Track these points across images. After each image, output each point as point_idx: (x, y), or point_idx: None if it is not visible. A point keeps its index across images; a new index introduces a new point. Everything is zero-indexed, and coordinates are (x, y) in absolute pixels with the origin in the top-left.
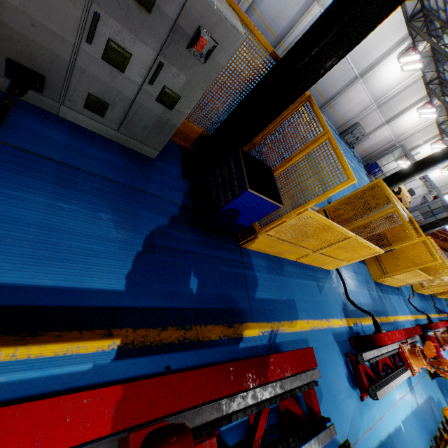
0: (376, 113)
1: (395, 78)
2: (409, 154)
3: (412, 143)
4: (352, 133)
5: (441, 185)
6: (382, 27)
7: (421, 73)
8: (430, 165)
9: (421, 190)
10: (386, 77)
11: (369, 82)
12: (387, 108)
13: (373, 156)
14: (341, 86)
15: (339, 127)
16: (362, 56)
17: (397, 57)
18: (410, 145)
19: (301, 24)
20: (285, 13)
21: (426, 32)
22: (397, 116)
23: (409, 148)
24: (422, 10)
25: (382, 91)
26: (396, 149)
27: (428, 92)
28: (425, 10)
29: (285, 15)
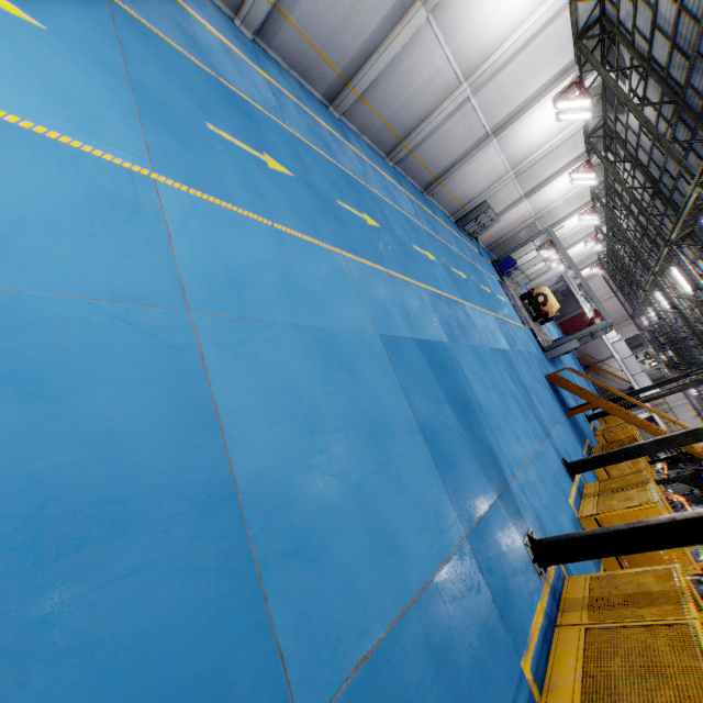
0: (513, 185)
1: (546, 132)
2: (560, 245)
3: (557, 217)
4: (476, 220)
5: (583, 258)
6: (536, 49)
7: (583, 123)
8: None
9: (558, 269)
10: (532, 131)
11: (506, 141)
12: (529, 176)
13: (503, 242)
14: (462, 151)
15: (456, 211)
16: (498, 100)
17: (553, 98)
18: (554, 219)
19: (390, 48)
20: (355, 23)
21: (612, 70)
22: (541, 185)
23: (552, 223)
24: (602, 18)
25: (525, 152)
26: (539, 236)
27: (588, 147)
28: (607, 20)
29: (357, 28)
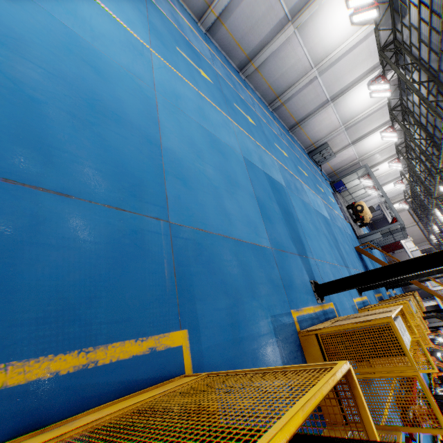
0: (344, 135)
1: (364, 103)
2: (372, 175)
3: (373, 161)
4: (320, 153)
5: (394, 195)
6: (356, 54)
7: (387, 100)
8: (432, 267)
9: (376, 200)
10: (355, 102)
11: (339, 106)
12: (354, 131)
13: (338, 172)
14: (313, 108)
15: (308, 147)
16: (334, 80)
17: (367, 83)
18: (371, 163)
19: (274, 44)
20: (256, 30)
21: (399, 65)
22: (362, 138)
23: (370, 165)
24: (395, 40)
25: (351, 115)
26: (360, 169)
27: (391, 117)
28: (397, 41)
29: (257, 33)
